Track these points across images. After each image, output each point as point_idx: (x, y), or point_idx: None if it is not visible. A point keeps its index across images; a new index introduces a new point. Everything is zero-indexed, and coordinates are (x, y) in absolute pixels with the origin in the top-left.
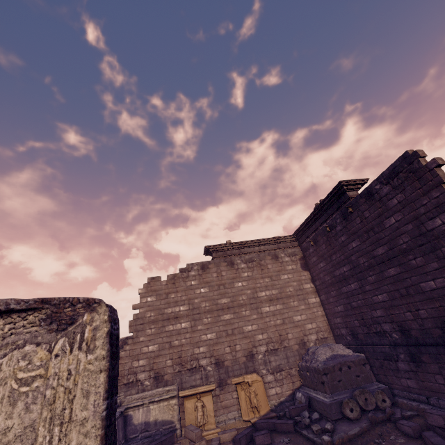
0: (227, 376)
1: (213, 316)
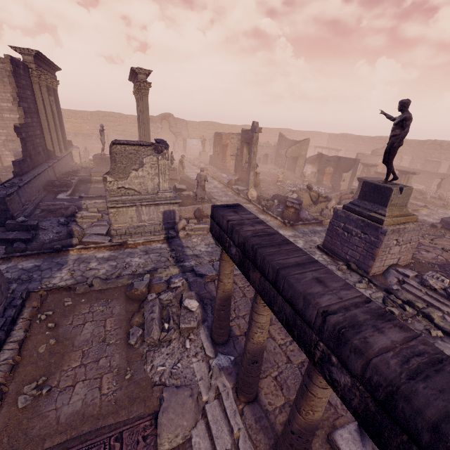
0: None
1: None
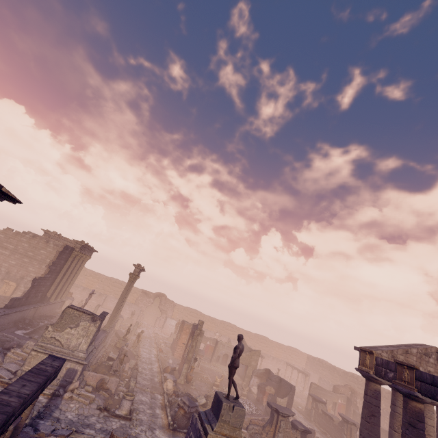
0: (7, 278)
1: (21, 256)
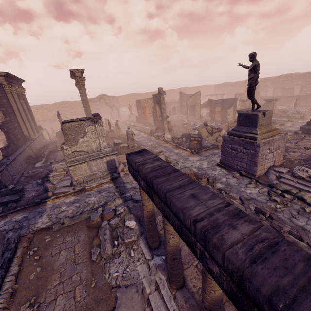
0: None
1: None
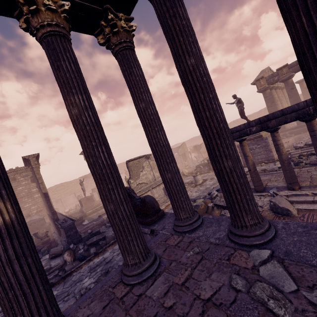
0: None
1: None
